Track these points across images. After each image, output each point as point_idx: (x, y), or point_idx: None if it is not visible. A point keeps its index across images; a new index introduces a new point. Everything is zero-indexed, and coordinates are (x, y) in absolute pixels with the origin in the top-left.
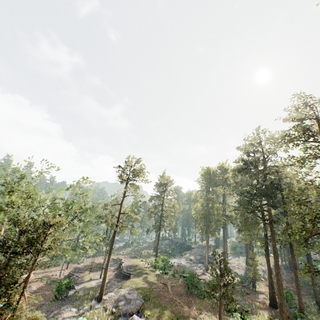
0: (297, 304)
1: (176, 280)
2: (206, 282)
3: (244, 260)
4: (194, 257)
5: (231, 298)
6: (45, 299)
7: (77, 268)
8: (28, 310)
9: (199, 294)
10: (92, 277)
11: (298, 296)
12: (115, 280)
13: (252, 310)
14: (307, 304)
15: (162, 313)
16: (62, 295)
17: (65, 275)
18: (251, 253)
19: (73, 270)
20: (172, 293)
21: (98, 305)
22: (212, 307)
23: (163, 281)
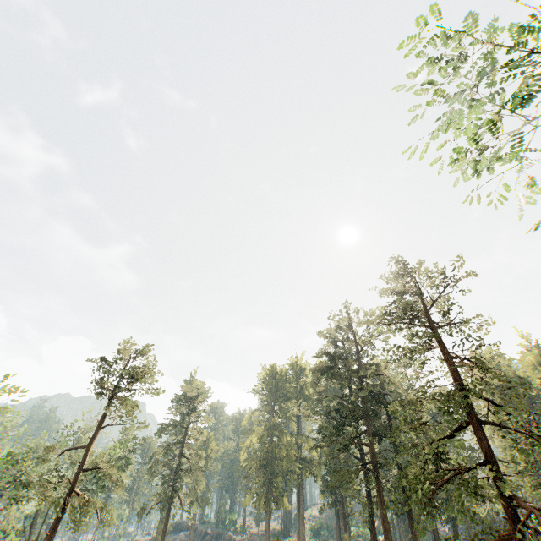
0: None
1: None
2: None
3: None
4: None
5: None
6: None
7: None
8: None
9: None
10: None
11: None
12: None
13: None
14: None
15: None
16: None
17: None
18: (348, 538)
19: None
20: None
21: None
22: None
23: None
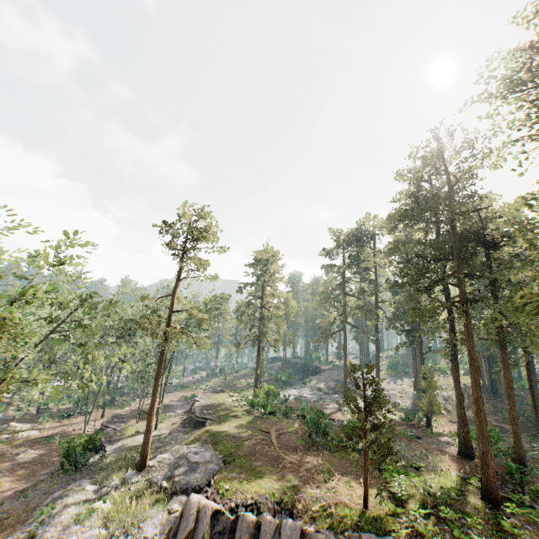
0: (508, 449)
1: (289, 423)
2: (336, 425)
3: (411, 384)
4: (325, 384)
5: (387, 451)
6: (50, 471)
7: (117, 416)
8: (11, 494)
9: (329, 445)
10: (140, 428)
11: (515, 436)
12: (181, 430)
13: (427, 466)
14: (524, 448)
15: (254, 486)
16: (76, 464)
17: (97, 429)
18: (425, 369)
19: (108, 420)
20: (279, 446)
21: (137, 477)
22: (352, 467)
23: (265, 427)
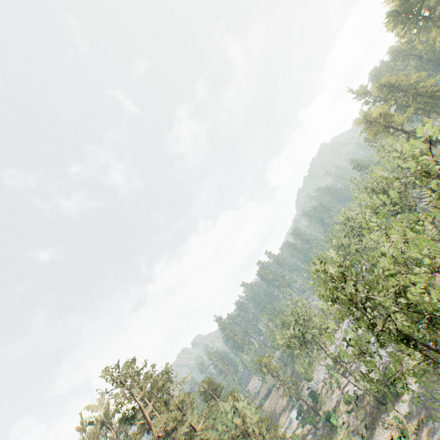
0: None
1: None
2: None
3: None
4: None
5: None
6: None
7: None
8: None
9: None
10: None
11: None
12: None
13: None
14: None
15: None
16: None
17: None
18: None
19: None
20: None
21: None
22: None
23: None
